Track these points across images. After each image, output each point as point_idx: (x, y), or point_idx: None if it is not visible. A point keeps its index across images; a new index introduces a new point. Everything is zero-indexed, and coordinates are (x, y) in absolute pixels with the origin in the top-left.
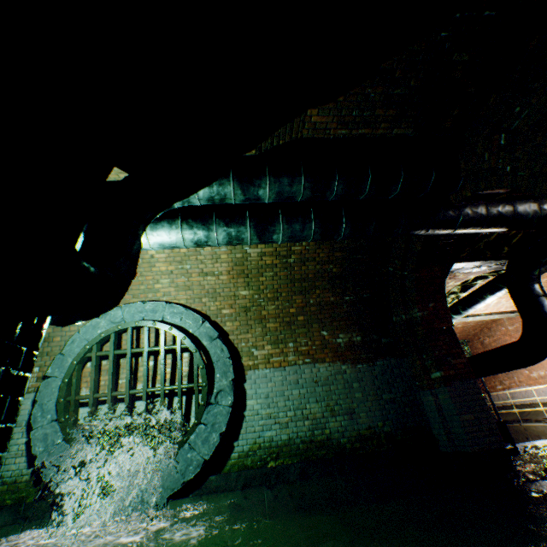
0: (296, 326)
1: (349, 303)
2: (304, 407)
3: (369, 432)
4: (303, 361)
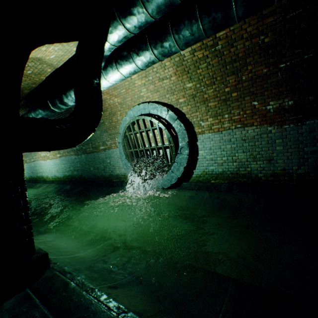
0: (230, 102)
1: (284, 71)
2: (234, 155)
3: (283, 172)
4: (235, 127)
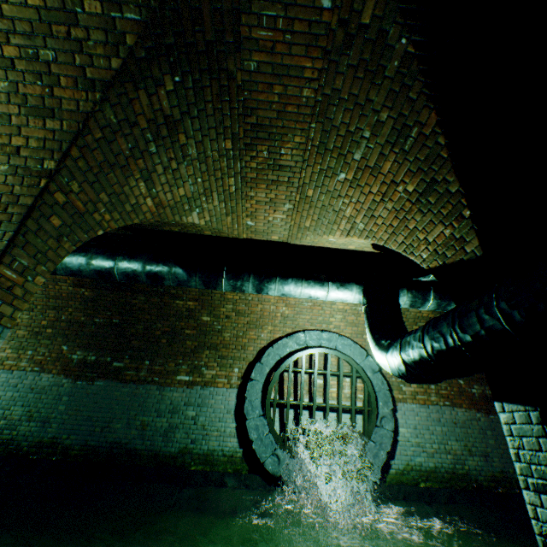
0: None
1: None
2: (446, 442)
3: (501, 475)
4: (443, 403)
